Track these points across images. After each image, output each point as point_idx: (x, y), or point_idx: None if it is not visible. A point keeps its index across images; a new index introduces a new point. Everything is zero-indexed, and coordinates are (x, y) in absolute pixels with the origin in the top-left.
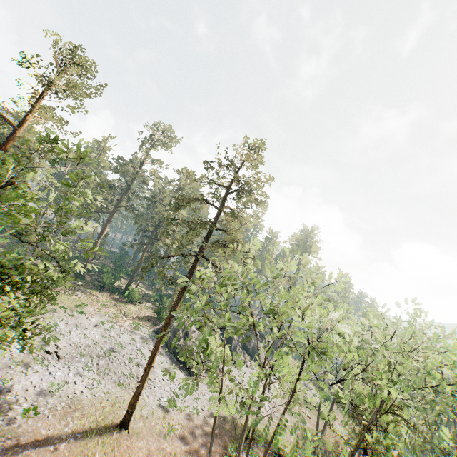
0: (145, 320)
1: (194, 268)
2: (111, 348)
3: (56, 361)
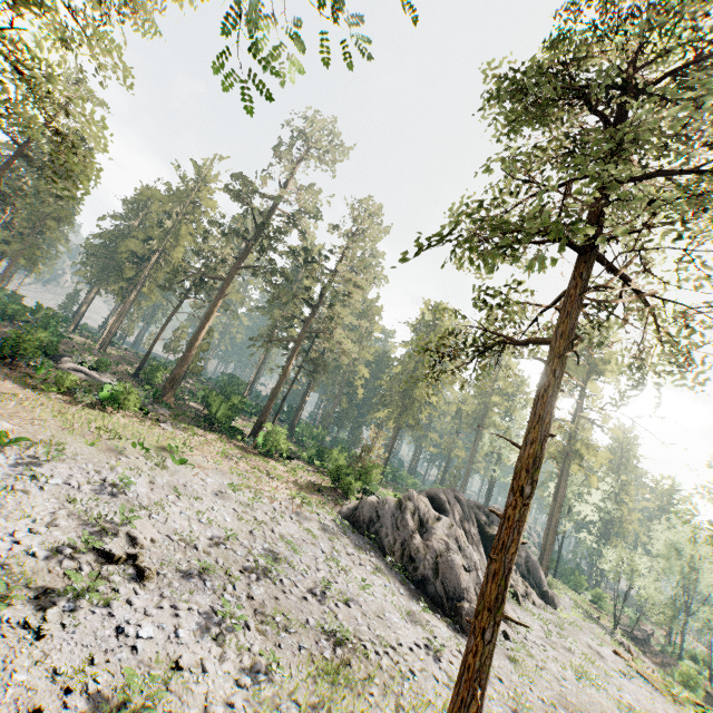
0: (313, 492)
1: (586, 289)
2: (267, 550)
3: (135, 586)
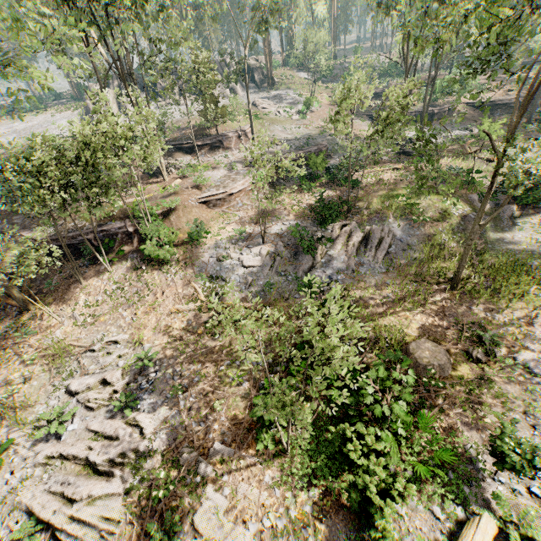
0: None
1: None
2: (39, 125)
3: None
